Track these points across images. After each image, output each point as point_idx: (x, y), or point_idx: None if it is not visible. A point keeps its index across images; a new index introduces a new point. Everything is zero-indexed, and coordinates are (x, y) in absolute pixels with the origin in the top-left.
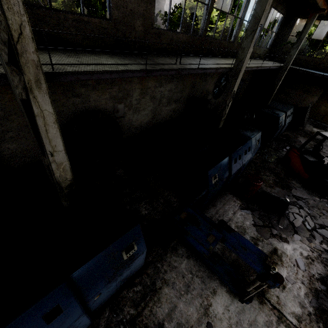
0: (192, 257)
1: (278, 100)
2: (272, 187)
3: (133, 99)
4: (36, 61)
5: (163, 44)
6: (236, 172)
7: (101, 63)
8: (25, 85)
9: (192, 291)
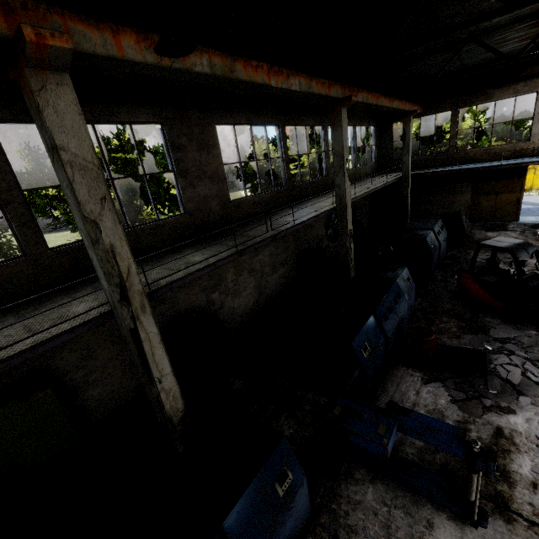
0: (379, 479)
1: (416, 216)
2: (459, 337)
3: (228, 282)
4: (140, 290)
5: (246, 211)
6: (394, 332)
7: (192, 265)
8: (133, 315)
9: (396, 533)
